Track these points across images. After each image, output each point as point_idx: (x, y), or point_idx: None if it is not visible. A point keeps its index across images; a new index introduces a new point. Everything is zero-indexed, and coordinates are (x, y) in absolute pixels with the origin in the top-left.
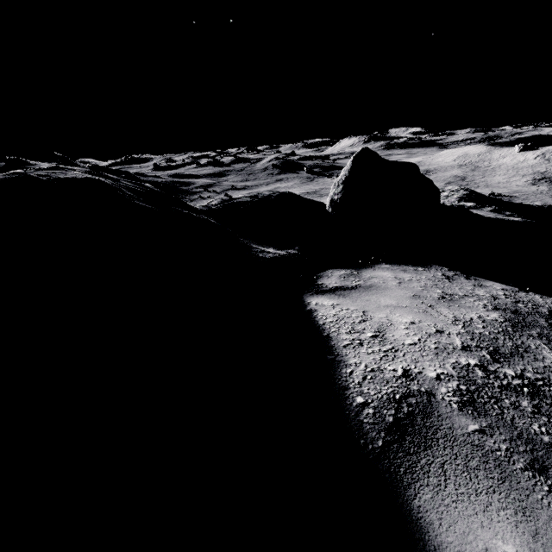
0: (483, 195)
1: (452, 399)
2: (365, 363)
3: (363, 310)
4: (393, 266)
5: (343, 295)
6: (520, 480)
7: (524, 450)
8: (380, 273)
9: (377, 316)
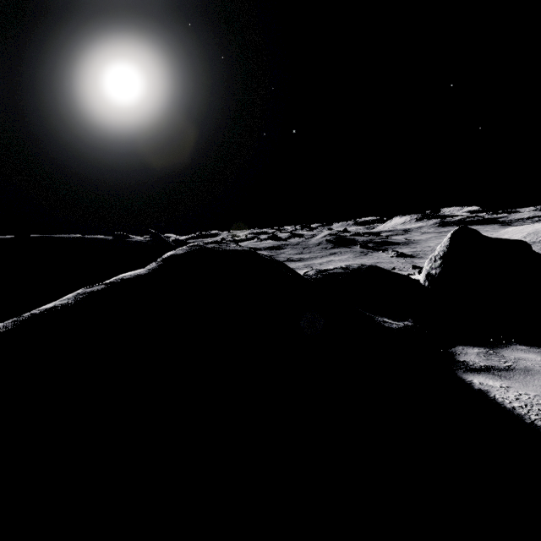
0: None
1: None
2: None
3: None
4: (531, 347)
5: (504, 376)
6: None
7: None
8: (525, 355)
9: None
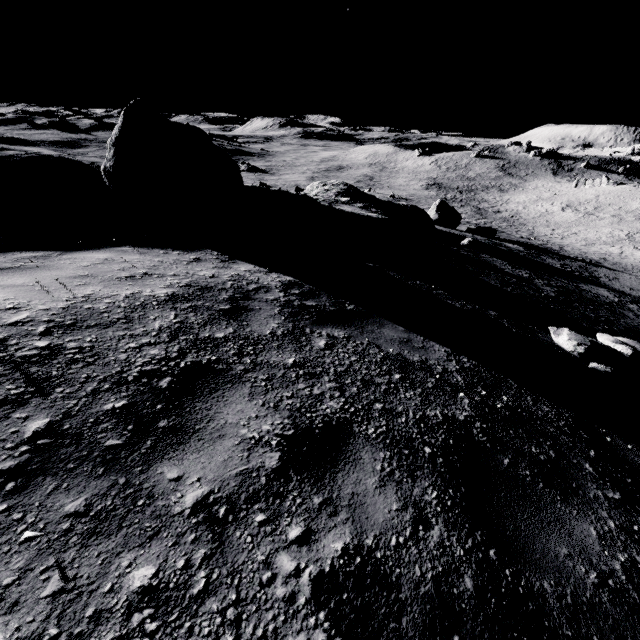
0: (360, 191)
1: None
2: None
3: None
4: (139, 249)
5: None
6: None
7: None
8: (93, 255)
9: None
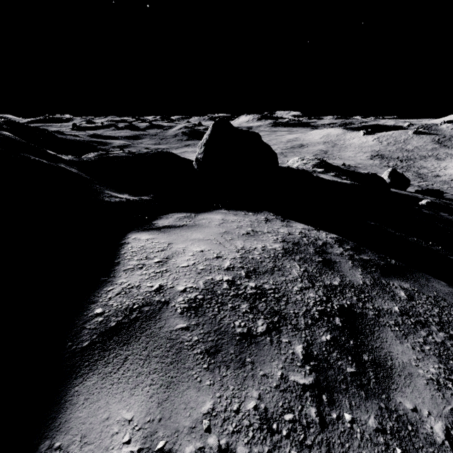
0: (330, 164)
1: (181, 306)
2: (130, 282)
3: (170, 242)
4: (230, 211)
5: (165, 231)
6: (187, 362)
7: (212, 340)
8: (213, 216)
9: (177, 247)
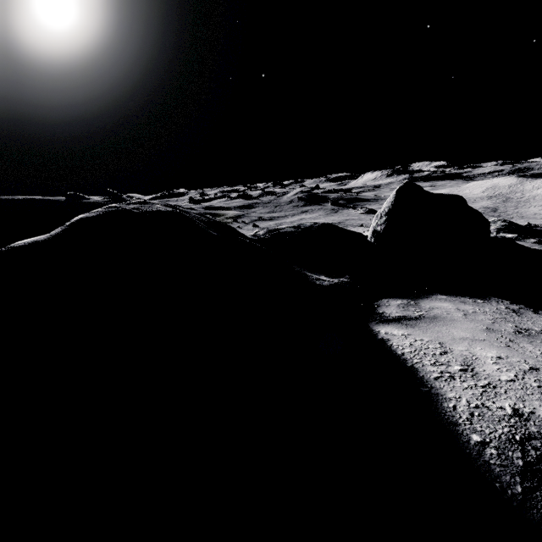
0: (523, 226)
1: None
2: (465, 398)
3: (438, 341)
4: (450, 297)
5: (410, 325)
6: None
7: None
8: (440, 304)
9: (457, 349)
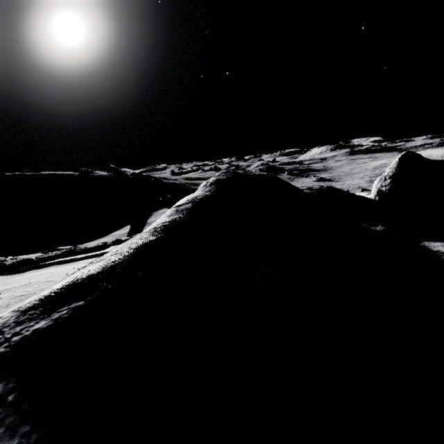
0: None
1: None
2: None
3: None
4: None
5: None
6: None
7: None
8: None
9: None
